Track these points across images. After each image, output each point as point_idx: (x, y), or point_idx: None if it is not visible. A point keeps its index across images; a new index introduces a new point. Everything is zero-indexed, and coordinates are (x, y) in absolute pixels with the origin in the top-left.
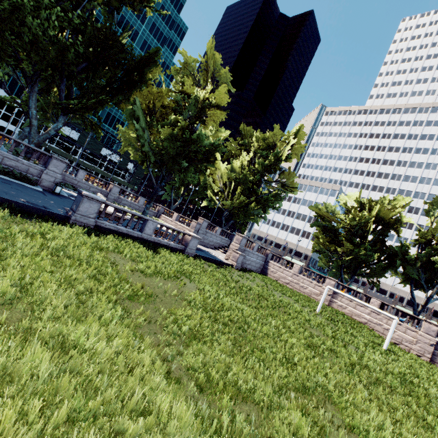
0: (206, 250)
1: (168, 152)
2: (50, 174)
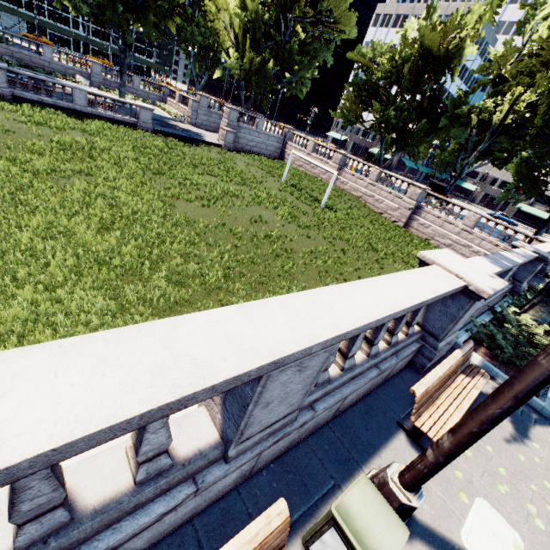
0: (200, 132)
1: None
2: None
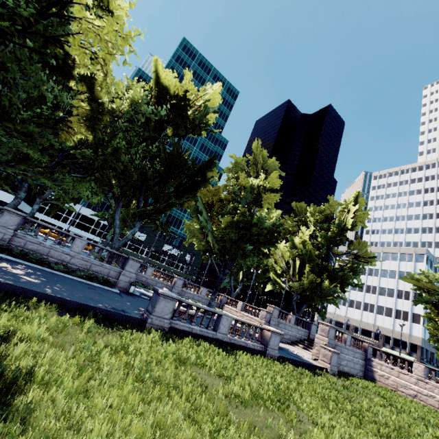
0: (284, 347)
1: (230, 238)
2: (127, 274)
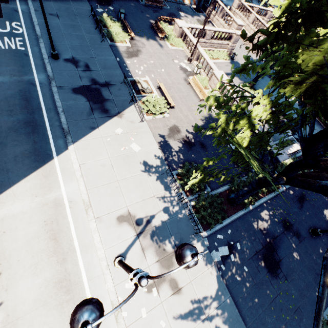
0: None
1: None
2: None
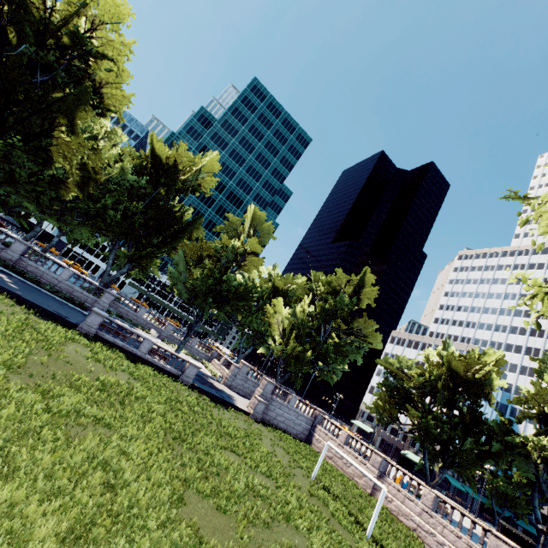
0: (232, 395)
1: (201, 290)
2: (101, 303)
